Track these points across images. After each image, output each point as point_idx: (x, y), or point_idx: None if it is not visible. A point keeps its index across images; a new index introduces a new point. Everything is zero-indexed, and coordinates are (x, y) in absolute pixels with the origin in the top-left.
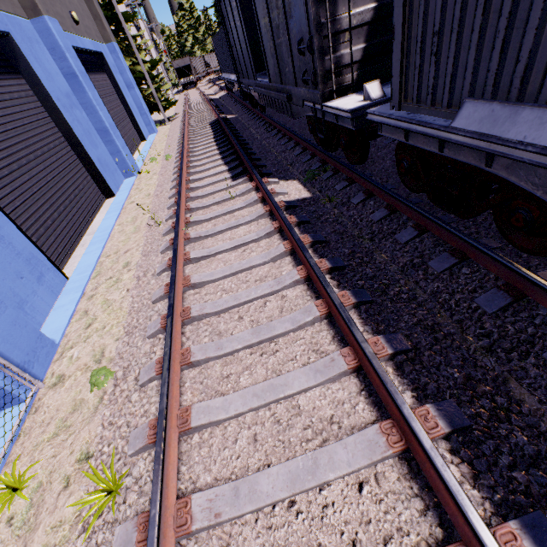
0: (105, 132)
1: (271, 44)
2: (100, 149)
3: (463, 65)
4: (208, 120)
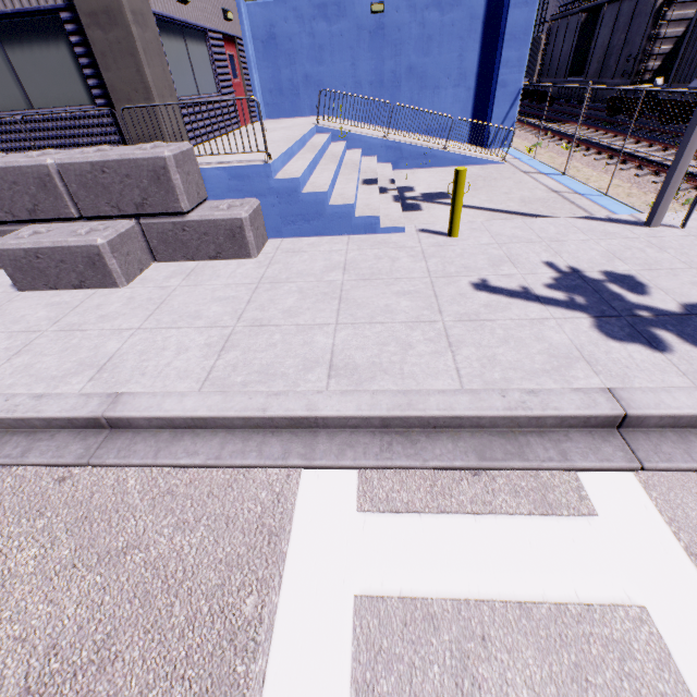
0: None
1: (601, 56)
2: None
3: (696, 69)
4: None
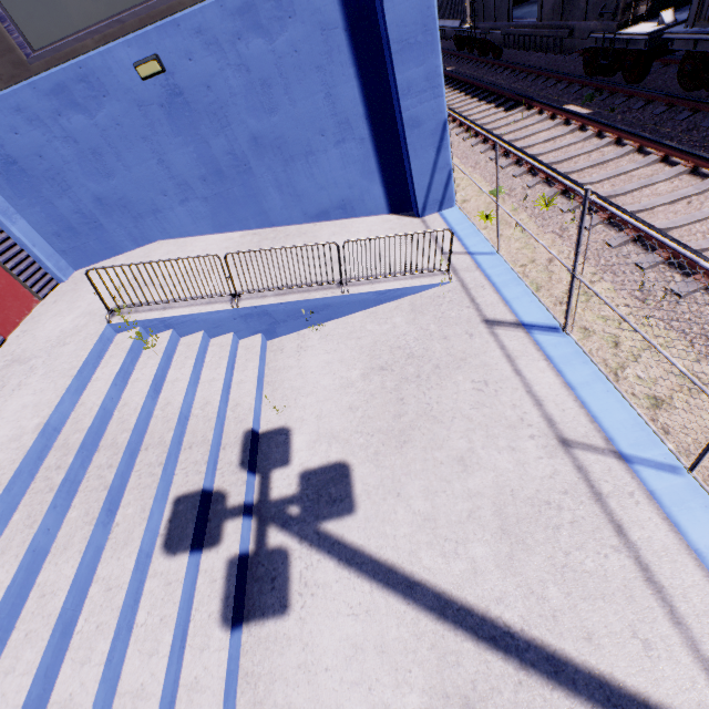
0: None
1: None
2: None
3: None
4: None
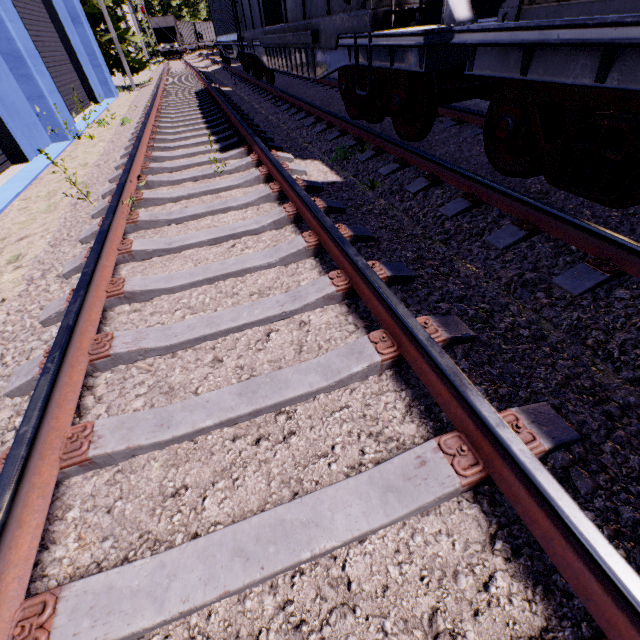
0: (17, 60)
1: None
2: (5, 84)
3: None
4: (192, 89)
